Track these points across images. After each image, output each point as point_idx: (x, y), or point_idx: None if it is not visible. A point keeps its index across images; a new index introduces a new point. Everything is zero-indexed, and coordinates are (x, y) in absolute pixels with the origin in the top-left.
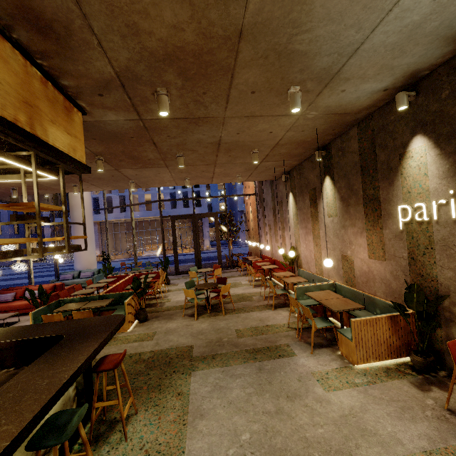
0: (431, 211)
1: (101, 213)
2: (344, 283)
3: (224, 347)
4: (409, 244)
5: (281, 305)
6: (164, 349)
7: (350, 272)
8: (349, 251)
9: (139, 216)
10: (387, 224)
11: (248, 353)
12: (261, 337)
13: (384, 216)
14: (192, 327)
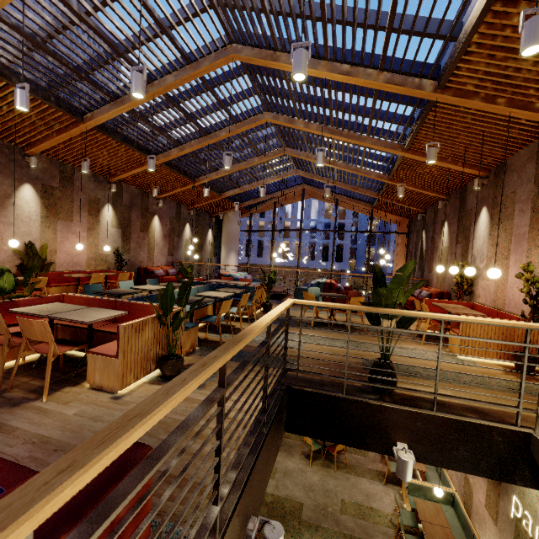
0: (535, 531)
1: (240, 255)
2: (462, 501)
3: (327, 519)
4: (515, 536)
5: (395, 479)
6: (281, 497)
7: (469, 499)
8: (471, 479)
9: (274, 263)
10: (503, 497)
11: (345, 538)
12: (361, 522)
13: (502, 488)
14: (305, 475)
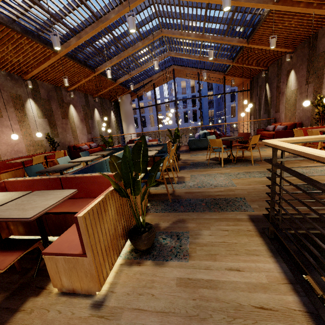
0: None
1: None
2: None
3: None
4: None
5: None
6: None
7: None
8: None
9: (154, 129)
10: None
11: None
12: None
13: None
14: None
